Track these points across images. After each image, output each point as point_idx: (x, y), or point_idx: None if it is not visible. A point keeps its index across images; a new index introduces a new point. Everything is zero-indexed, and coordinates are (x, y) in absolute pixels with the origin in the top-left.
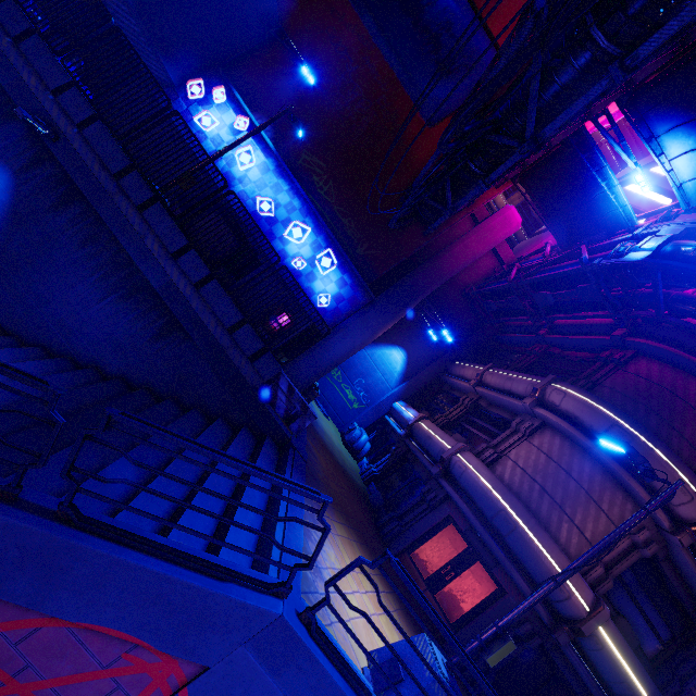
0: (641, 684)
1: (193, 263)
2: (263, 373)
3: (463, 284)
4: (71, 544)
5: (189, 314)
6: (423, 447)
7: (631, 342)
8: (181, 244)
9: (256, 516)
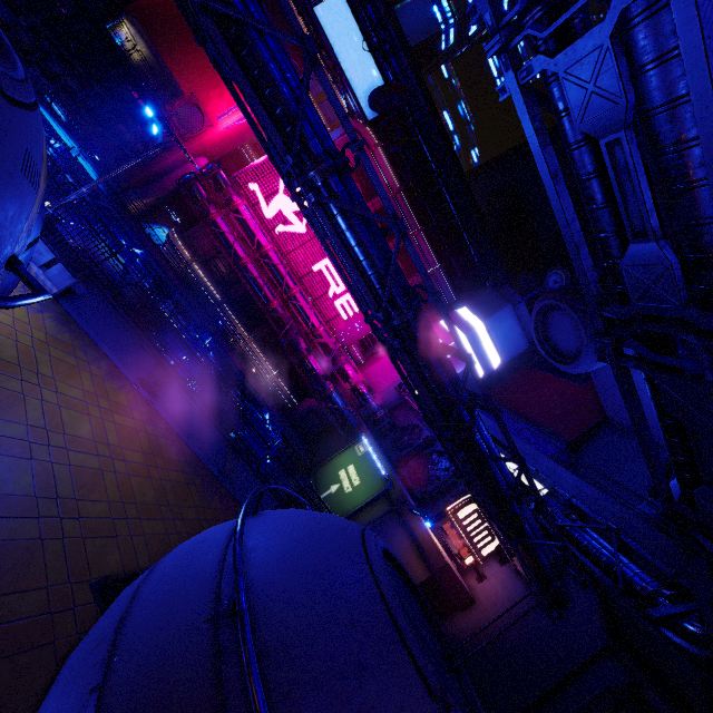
0: None
1: None
2: None
3: None
4: None
5: None
6: None
7: None
8: None
9: None
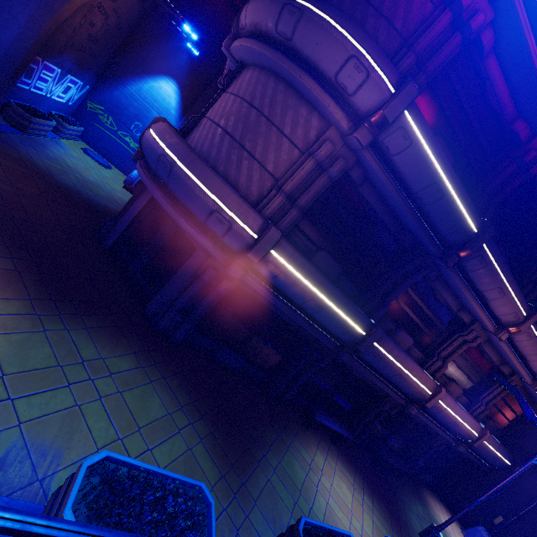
0: (328, 299)
1: None
2: None
3: None
4: None
5: None
6: None
7: None
8: None
9: None
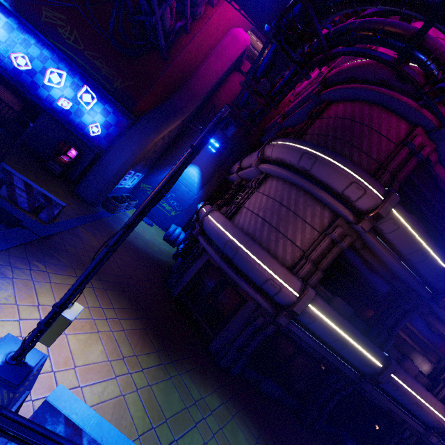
0: (351, 338)
1: None
2: None
3: None
4: None
5: None
6: None
7: (323, 94)
8: None
9: None
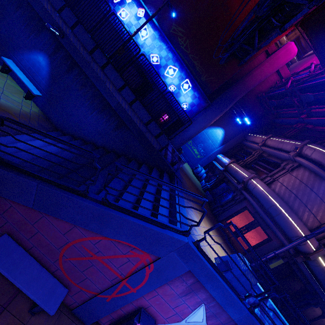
0: None
1: (127, 93)
2: (161, 143)
3: (257, 92)
4: (109, 213)
5: (128, 118)
6: (233, 176)
7: None
8: (121, 84)
9: (166, 204)
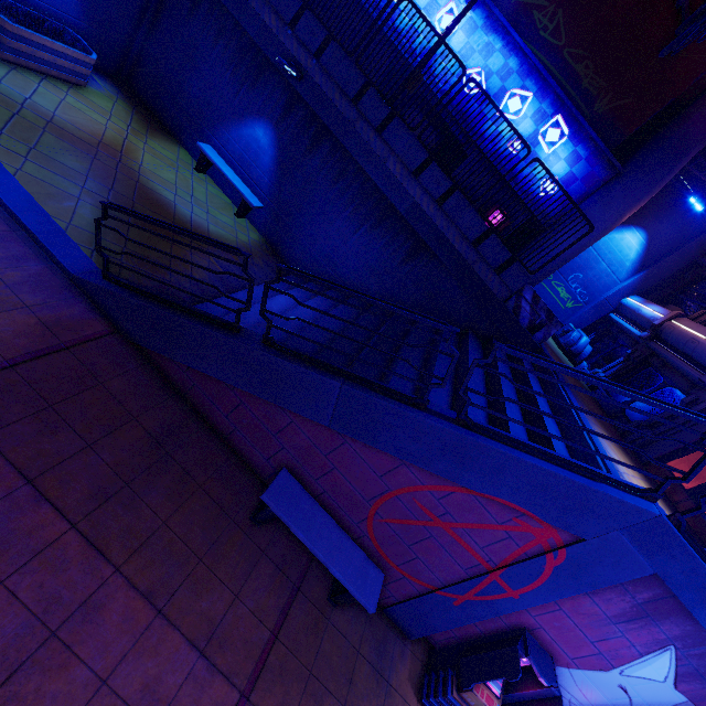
0: None
1: (433, 178)
2: (511, 284)
3: None
4: (477, 442)
5: (434, 233)
6: (681, 351)
7: None
8: (420, 159)
9: (552, 423)
